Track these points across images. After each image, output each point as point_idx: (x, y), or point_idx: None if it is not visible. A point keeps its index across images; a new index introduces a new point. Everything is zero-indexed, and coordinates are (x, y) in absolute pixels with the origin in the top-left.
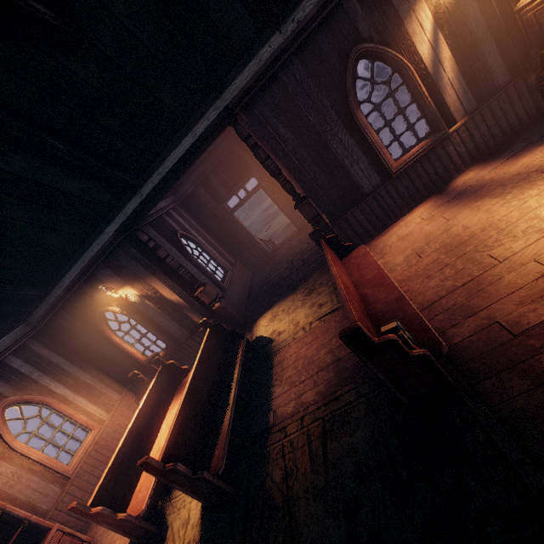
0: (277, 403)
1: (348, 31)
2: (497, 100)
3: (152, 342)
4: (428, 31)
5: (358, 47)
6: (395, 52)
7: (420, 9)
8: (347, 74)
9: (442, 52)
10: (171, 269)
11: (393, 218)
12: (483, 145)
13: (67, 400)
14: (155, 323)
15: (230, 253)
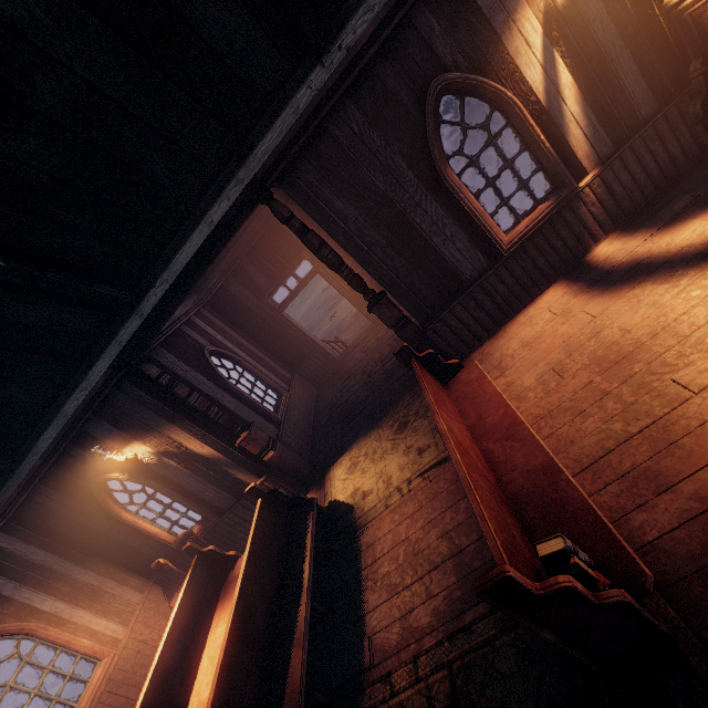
0: (373, 623)
1: (421, 57)
2: (642, 138)
3: (181, 515)
4: (538, 48)
5: (438, 78)
6: (493, 82)
7: (523, 19)
8: (426, 118)
9: (559, 77)
10: (197, 411)
11: (509, 313)
12: (627, 202)
13: (60, 619)
14: (182, 488)
15: (284, 365)
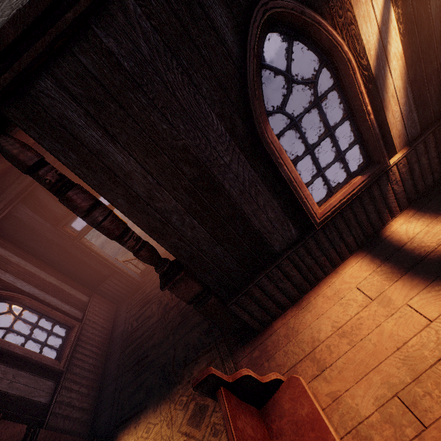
0: None
1: None
2: None
3: None
4: (378, 1)
5: (268, 0)
6: (331, 26)
7: None
8: (247, 54)
9: (391, 43)
10: None
11: (312, 281)
12: (421, 183)
13: None
14: None
15: (83, 287)
